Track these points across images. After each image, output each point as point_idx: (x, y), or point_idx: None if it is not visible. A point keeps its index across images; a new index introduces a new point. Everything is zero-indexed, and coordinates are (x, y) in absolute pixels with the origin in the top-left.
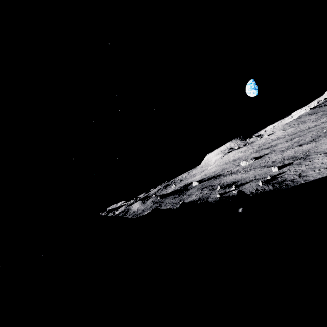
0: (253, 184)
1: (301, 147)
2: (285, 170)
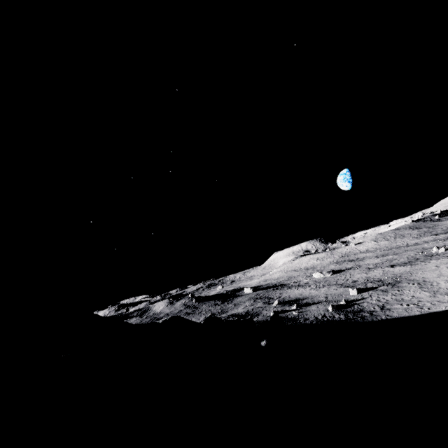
0: (321, 306)
1: (392, 269)
2: (366, 297)
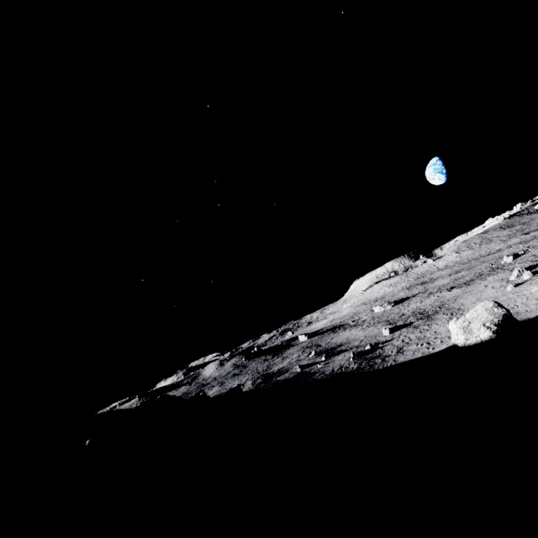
0: (348, 354)
1: (446, 294)
2: (395, 337)
